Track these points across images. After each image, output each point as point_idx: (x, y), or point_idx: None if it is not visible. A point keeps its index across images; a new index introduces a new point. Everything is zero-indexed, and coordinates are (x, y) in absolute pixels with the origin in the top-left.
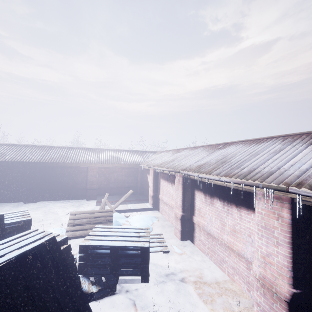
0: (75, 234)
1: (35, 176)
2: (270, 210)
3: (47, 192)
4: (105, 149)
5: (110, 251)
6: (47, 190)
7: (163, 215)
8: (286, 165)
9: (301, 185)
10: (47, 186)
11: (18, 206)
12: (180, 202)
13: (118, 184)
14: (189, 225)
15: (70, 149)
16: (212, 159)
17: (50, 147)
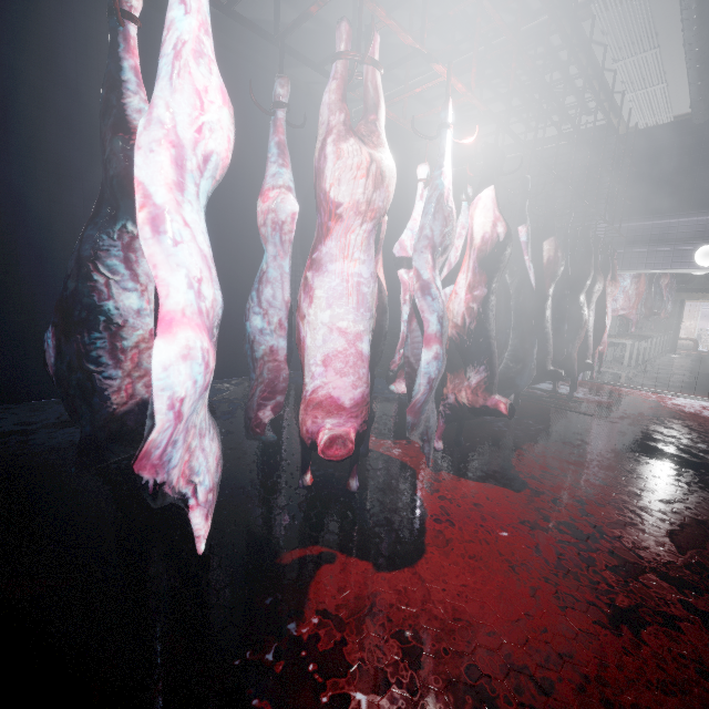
0: None
1: None
2: None
3: None
4: None
5: None
6: None
7: None
8: None
9: None
10: None
11: None
12: None
13: None
14: None
15: None
16: None
17: None
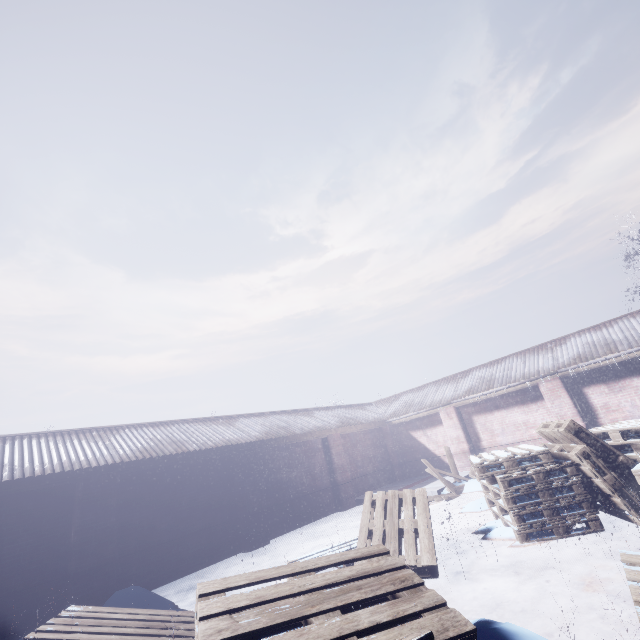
0: None
1: (258, 474)
2: None
3: (274, 514)
4: (308, 409)
5: None
6: (274, 508)
7: None
8: None
9: None
10: (273, 497)
11: (257, 555)
12: (572, 410)
13: (369, 466)
14: None
15: (262, 416)
16: (577, 350)
17: (225, 418)
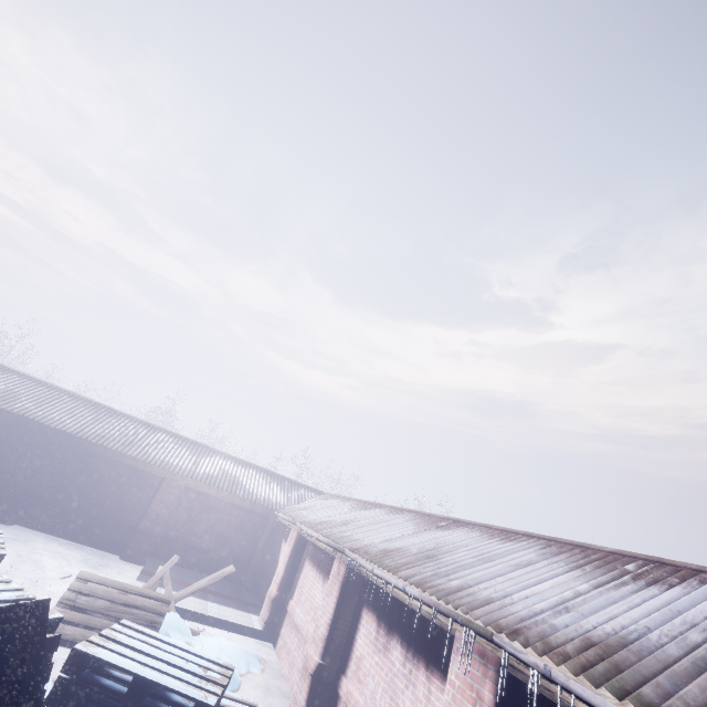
0: (62, 632)
1: (47, 462)
2: (467, 681)
3: (47, 508)
4: (218, 451)
5: (129, 688)
6: (51, 503)
7: (280, 659)
8: (517, 595)
9: (516, 636)
10: (57, 493)
11: None
12: (324, 628)
13: (210, 542)
14: (328, 703)
15: (149, 428)
16: (416, 544)
17: (112, 411)
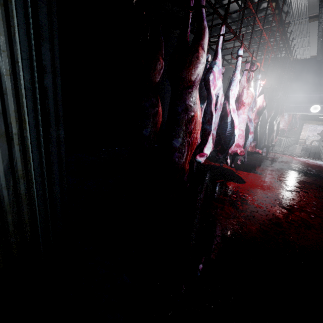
0: None
1: None
2: None
3: None
4: None
5: None
6: None
7: None
8: None
9: None
10: None
11: None
12: None
13: None
14: None
15: None
16: None
17: None
